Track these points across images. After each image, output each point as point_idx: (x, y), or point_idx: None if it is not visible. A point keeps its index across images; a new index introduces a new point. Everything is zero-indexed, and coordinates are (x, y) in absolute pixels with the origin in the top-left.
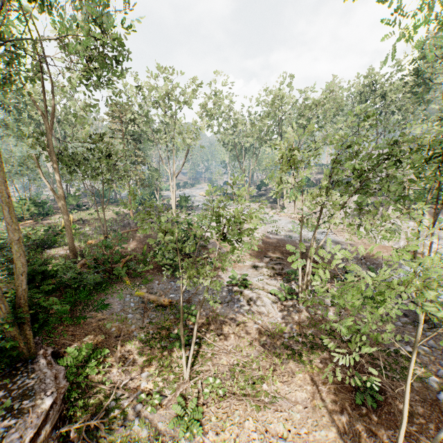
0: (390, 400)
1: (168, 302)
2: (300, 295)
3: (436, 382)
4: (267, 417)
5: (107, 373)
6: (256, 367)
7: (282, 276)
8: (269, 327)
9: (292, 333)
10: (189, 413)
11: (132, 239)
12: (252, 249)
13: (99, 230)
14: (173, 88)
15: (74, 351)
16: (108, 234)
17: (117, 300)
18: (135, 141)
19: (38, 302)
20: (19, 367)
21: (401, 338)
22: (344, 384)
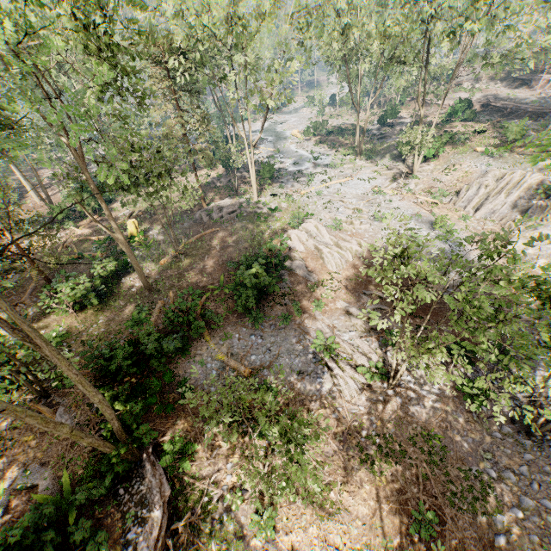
0: (446, 531)
1: (248, 373)
2: (390, 382)
3: (503, 522)
4: (329, 526)
5: (199, 463)
6: (327, 469)
7: (379, 336)
8: (348, 421)
9: (371, 431)
10: (264, 518)
11: (207, 252)
12: (349, 279)
13: (169, 233)
14: (235, 4)
15: (170, 446)
16: (180, 243)
17: (199, 366)
18: (191, 94)
19: (131, 427)
20: (132, 468)
21: (492, 456)
22: (407, 506)
